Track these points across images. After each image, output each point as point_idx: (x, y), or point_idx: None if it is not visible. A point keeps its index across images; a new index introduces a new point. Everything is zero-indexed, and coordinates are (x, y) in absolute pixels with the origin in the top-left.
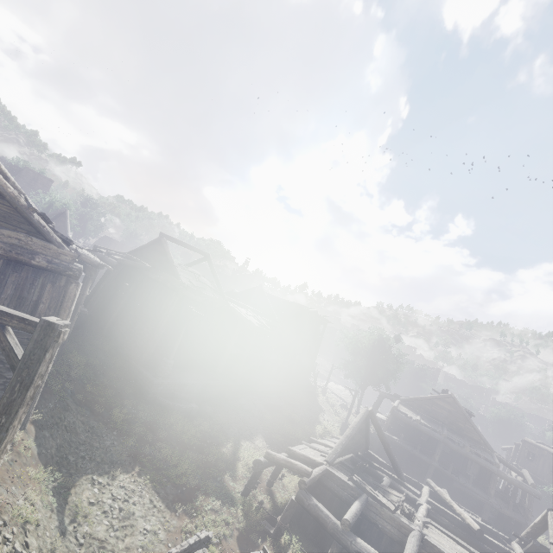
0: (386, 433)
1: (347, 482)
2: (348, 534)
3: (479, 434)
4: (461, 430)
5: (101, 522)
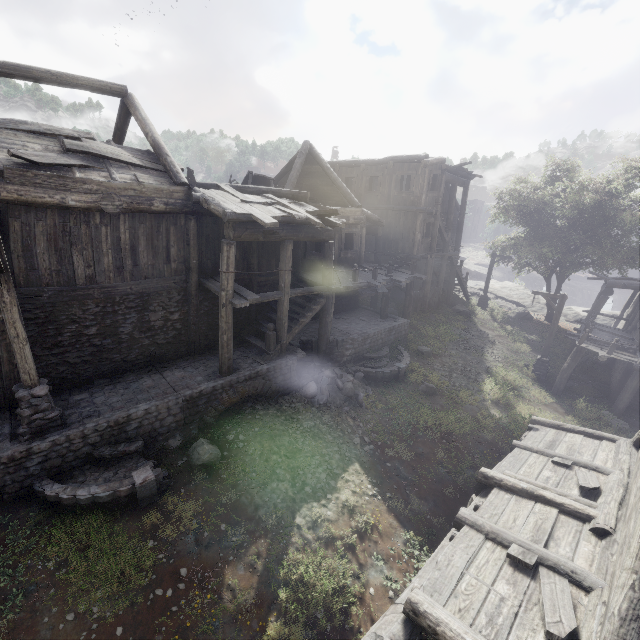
0: None
1: None
2: None
3: None
4: None
5: None
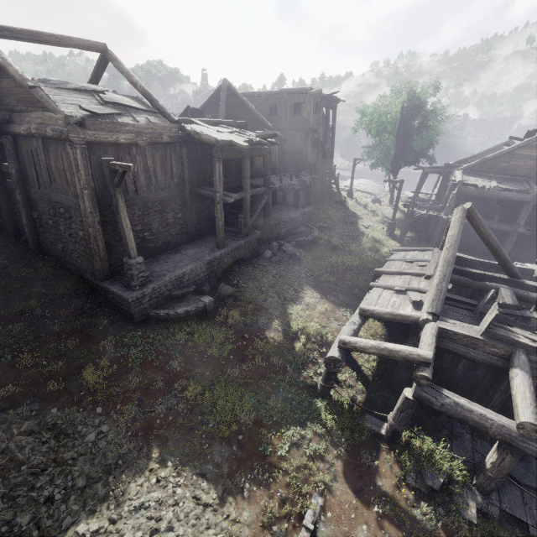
0: (449, 216)
1: (482, 339)
2: (534, 439)
3: None
4: None
5: None
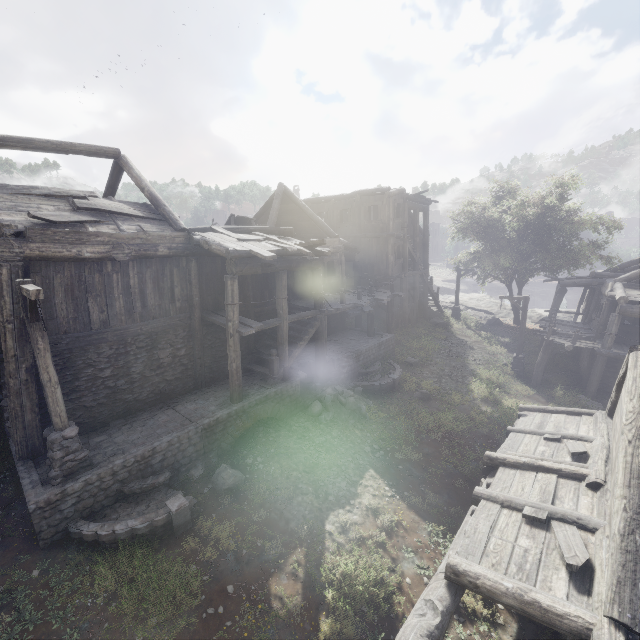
0: (612, 350)
1: None
2: None
3: None
4: None
5: None
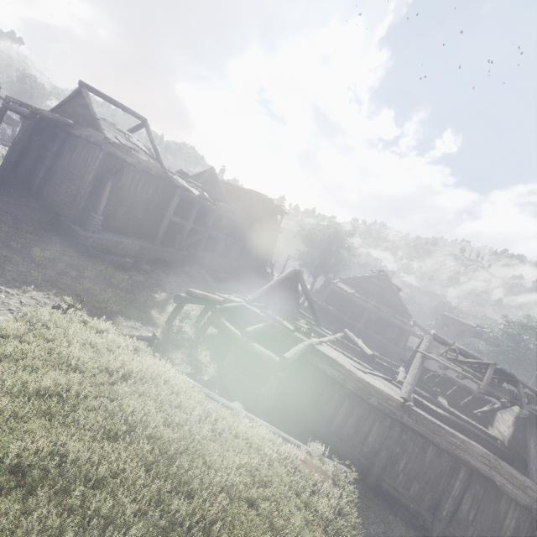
0: (323, 304)
1: (259, 313)
2: (246, 340)
3: (403, 304)
4: (388, 302)
5: (4, 315)
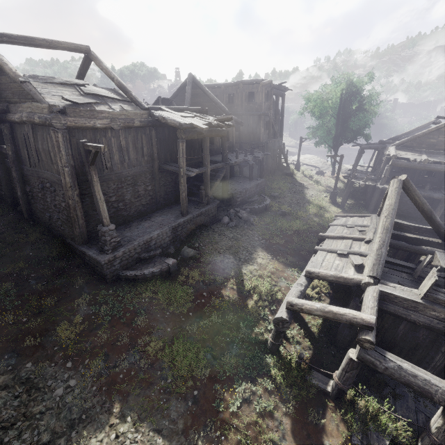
0: (384, 186)
1: (422, 302)
2: None
3: None
4: None
5: None
